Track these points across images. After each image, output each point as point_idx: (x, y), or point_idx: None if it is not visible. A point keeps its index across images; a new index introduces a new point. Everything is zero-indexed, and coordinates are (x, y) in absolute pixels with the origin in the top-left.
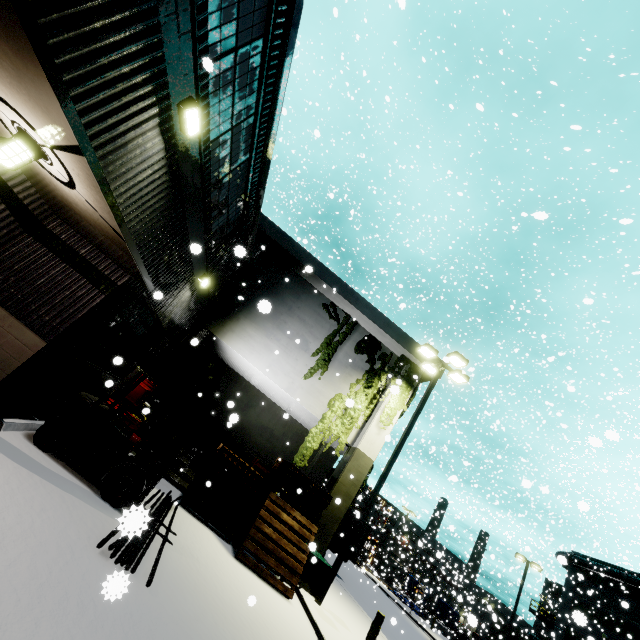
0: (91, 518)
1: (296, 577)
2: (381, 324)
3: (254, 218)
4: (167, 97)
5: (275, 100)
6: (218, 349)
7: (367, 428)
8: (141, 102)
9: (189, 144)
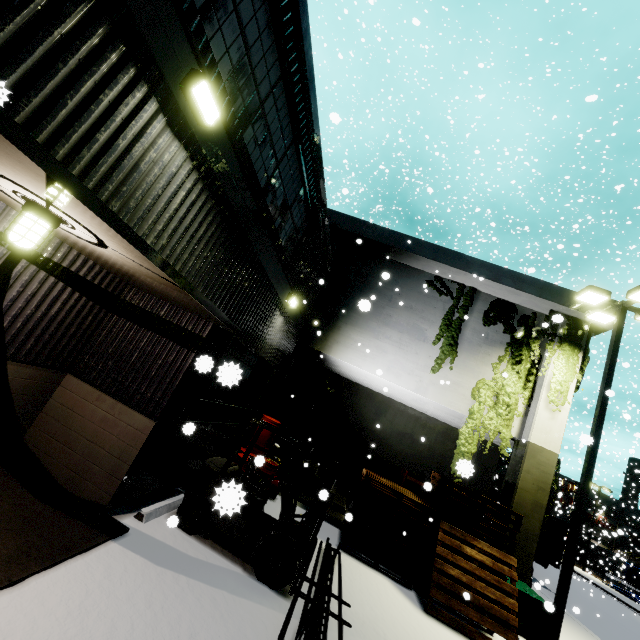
0: (250, 623)
1: (512, 632)
2: (509, 282)
3: (322, 212)
4: (161, 79)
5: (300, 44)
6: (328, 364)
7: (534, 414)
8: (129, 96)
9: (216, 141)
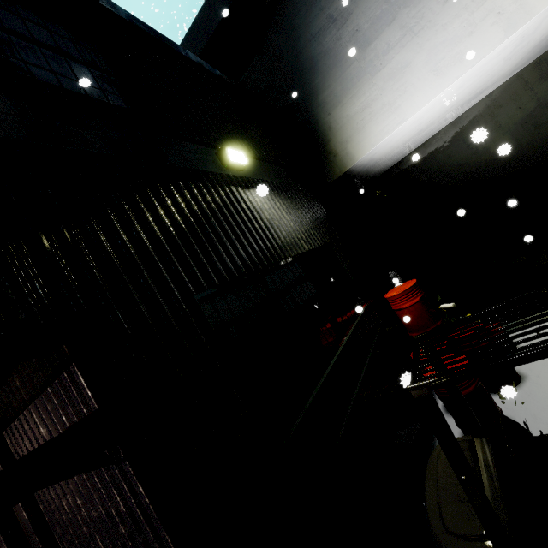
0: None
1: None
2: None
3: None
4: None
5: None
6: (366, 175)
7: None
8: None
9: None
